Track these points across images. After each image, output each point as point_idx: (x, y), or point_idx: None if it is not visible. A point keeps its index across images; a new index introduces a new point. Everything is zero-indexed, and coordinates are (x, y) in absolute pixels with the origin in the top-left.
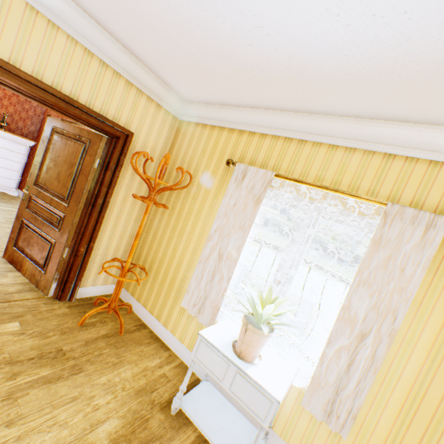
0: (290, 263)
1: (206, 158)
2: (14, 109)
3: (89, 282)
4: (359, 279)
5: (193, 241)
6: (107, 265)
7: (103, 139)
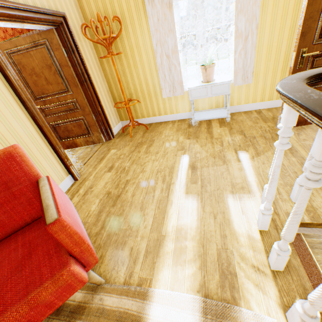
0: (202, 33)
1: (115, 2)
2: None
3: (112, 126)
4: (237, 12)
5: (145, 64)
6: (111, 114)
7: (54, 32)
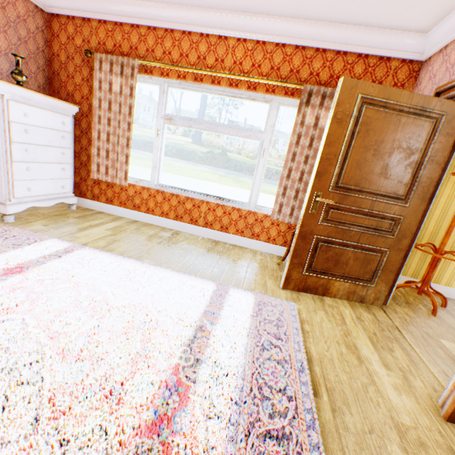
0: None
1: None
2: (4, 40)
3: None
4: None
5: None
6: None
7: None
